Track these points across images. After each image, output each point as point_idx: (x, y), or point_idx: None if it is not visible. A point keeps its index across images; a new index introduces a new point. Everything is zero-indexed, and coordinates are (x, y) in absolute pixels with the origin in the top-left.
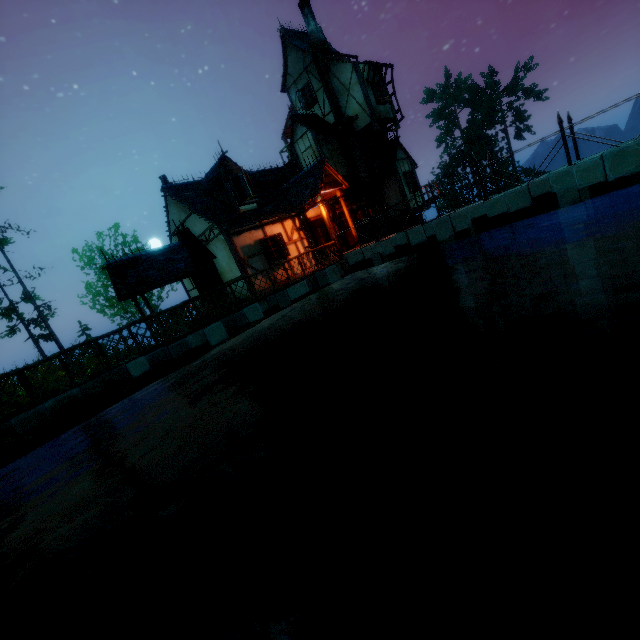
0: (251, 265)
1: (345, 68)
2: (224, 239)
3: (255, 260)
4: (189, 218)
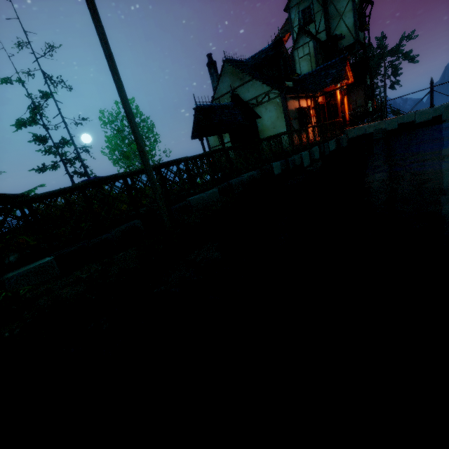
0: (292, 125)
1: None
2: (279, 102)
3: (294, 122)
4: (243, 85)
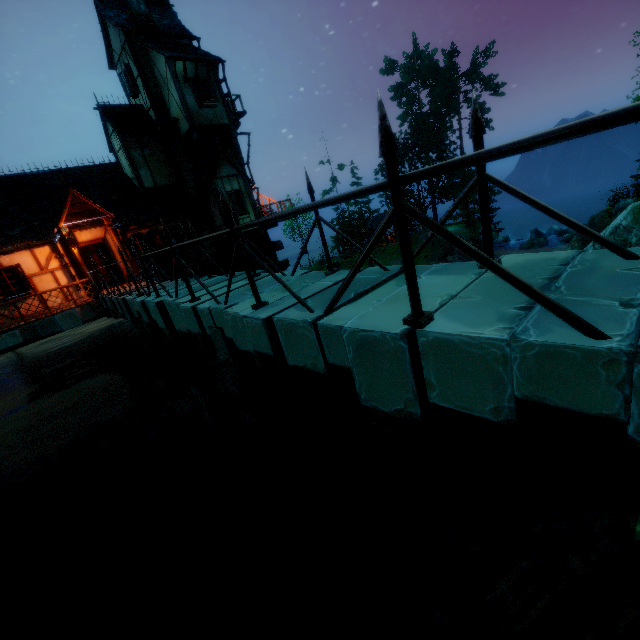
0: None
1: (160, 57)
2: None
3: None
4: None
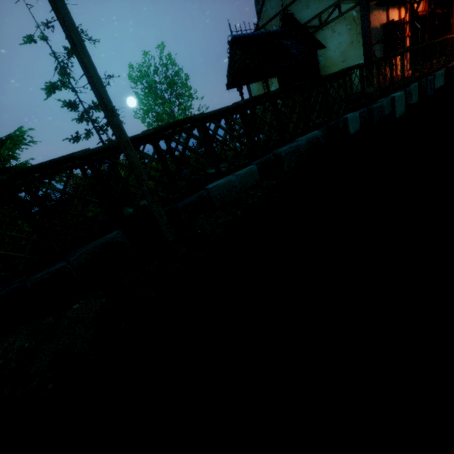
0: (374, 53)
1: None
2: (356, 15)
3: (377, 48)
4: None
